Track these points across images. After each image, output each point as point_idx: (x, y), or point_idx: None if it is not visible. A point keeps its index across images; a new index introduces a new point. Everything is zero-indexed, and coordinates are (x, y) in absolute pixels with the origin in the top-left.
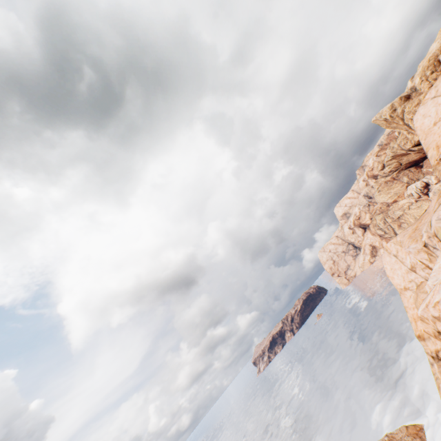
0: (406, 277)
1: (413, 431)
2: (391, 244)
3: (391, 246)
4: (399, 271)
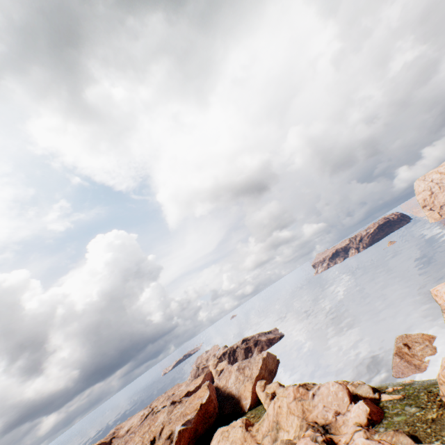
0: None
1: (426, 337)
2: None
3: None
4: None
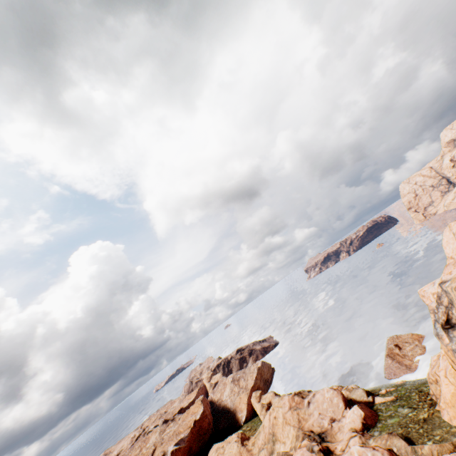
0: (455, 251)
1: (415, 337)
2: (454, 224)
3: (454, 226)
4: (451, 245)
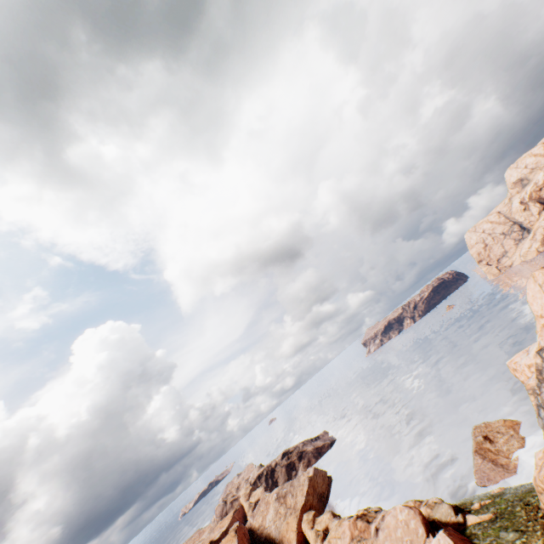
0: None
1: (509, 424)
2: (539, 273)
3: (539, 275)
4: (539, 300)
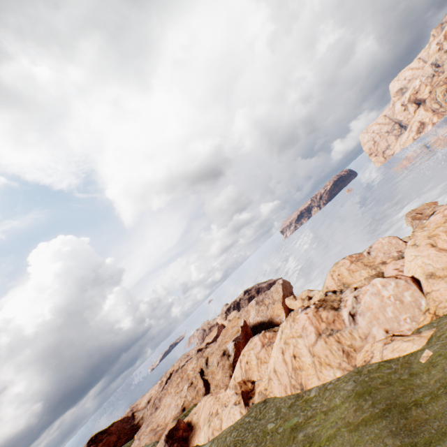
0: None
1: (430, 204)
2: None
3: None
4: None
